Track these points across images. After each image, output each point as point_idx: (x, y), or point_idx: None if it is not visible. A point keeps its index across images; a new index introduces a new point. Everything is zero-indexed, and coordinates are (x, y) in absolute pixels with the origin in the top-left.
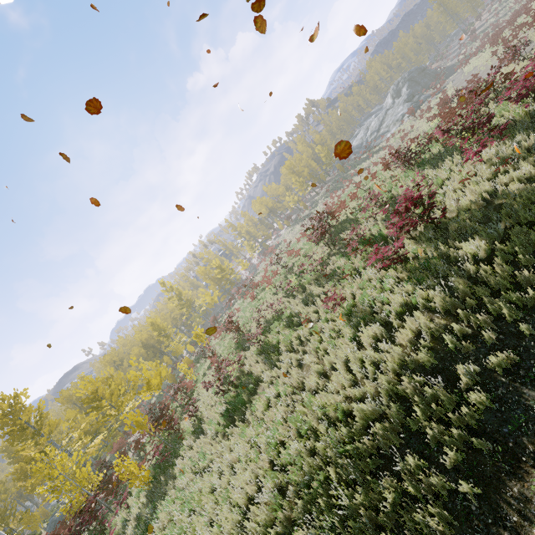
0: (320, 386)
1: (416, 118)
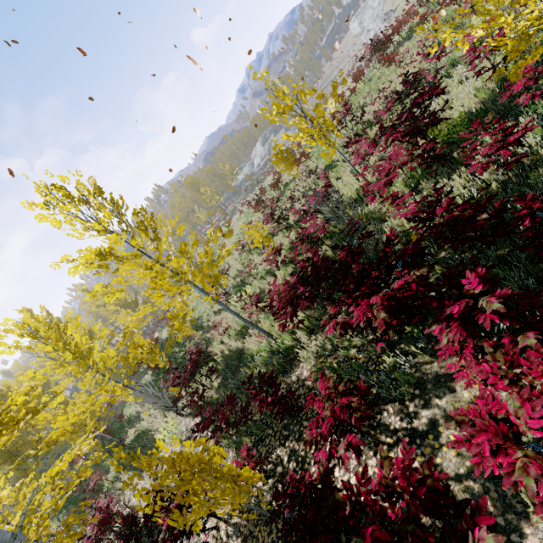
0: None
1: None
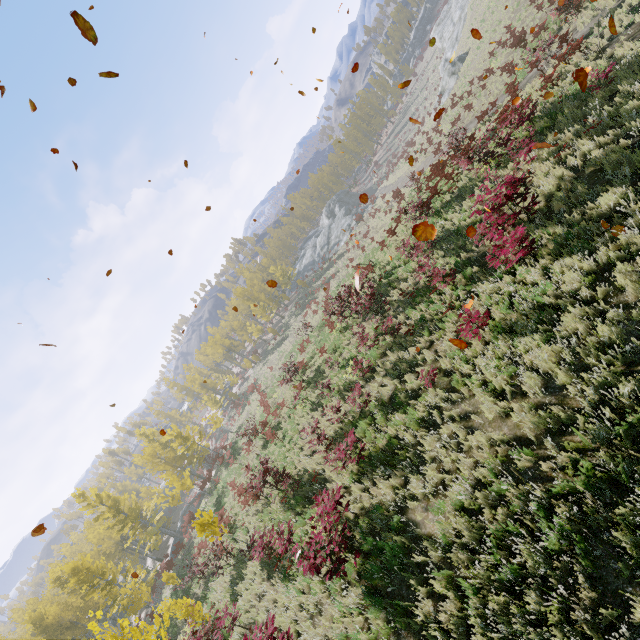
0: (559, 419)
1: (365, 222)
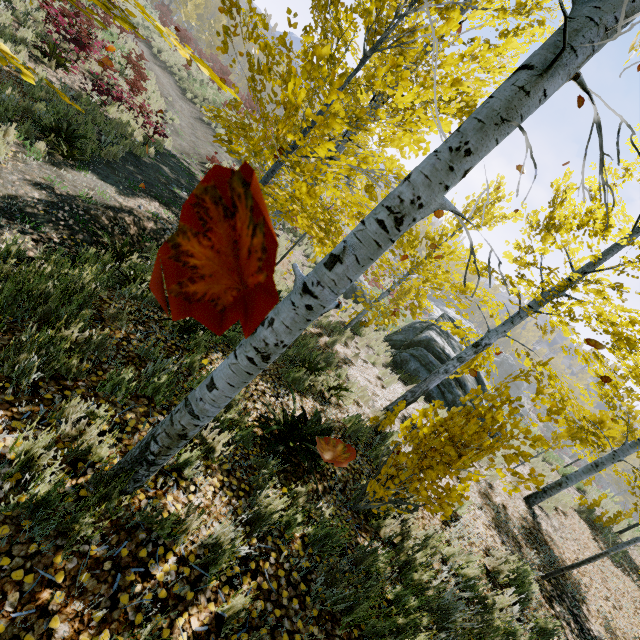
0: None
1: None
